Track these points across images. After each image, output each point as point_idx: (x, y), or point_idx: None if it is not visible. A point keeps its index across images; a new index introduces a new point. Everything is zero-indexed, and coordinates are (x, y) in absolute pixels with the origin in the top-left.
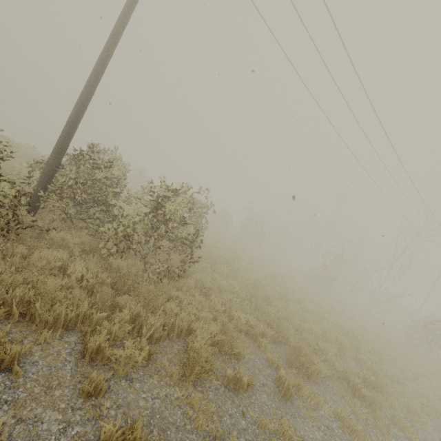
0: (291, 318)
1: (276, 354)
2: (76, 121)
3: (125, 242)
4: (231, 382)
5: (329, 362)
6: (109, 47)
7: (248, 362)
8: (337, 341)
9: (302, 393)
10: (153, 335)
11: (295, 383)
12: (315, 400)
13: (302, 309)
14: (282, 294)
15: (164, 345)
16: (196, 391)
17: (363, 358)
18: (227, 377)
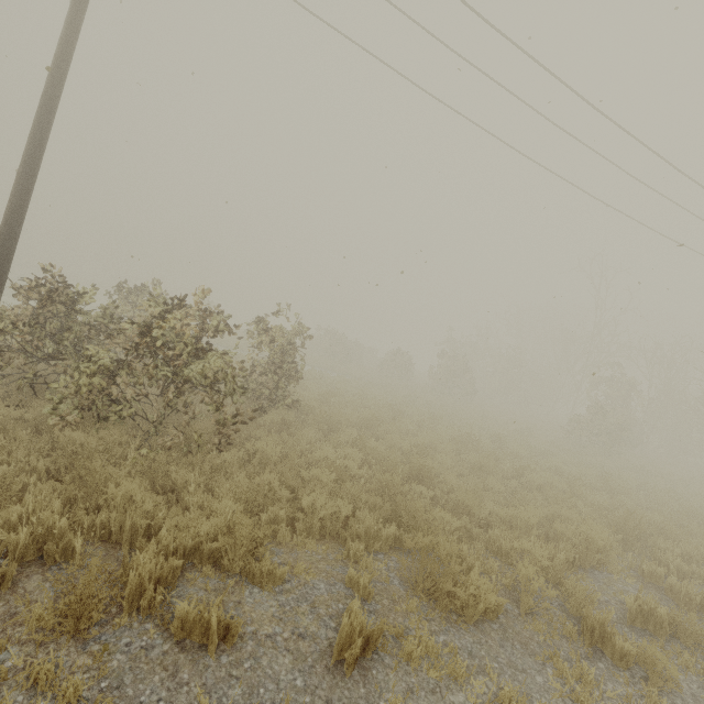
0: (469, 502)
1: (392, 572)
2: (8, 236)
3: (100, 404)
4: (193, 632)
5: (524, 578)
6: (39, 118)
7: (291, 591)
8: (580, 537)
9: (411, 651)
10: (58, 547)
11: (374, 627)
12: (450, 667)
13: (524, 488)
14: (477, 464)
15: (80, 565)
16: (78, 654)
17: (659, 570)
18: (181, 621)
